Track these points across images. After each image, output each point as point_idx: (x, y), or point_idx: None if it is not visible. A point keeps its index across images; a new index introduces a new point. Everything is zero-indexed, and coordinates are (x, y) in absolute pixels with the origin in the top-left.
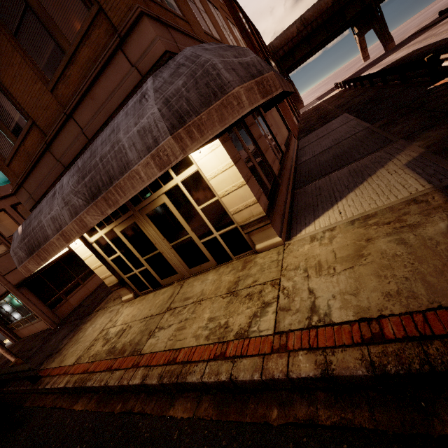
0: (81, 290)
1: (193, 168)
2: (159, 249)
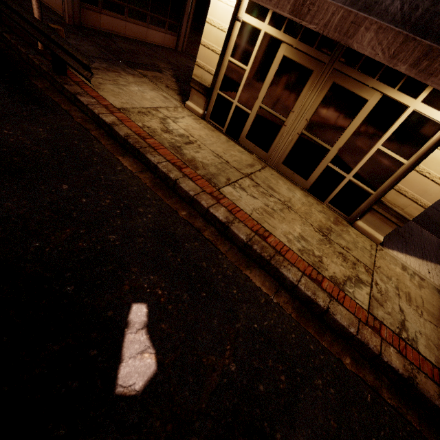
0: (119, 21)
1: None
2: (288, 120)
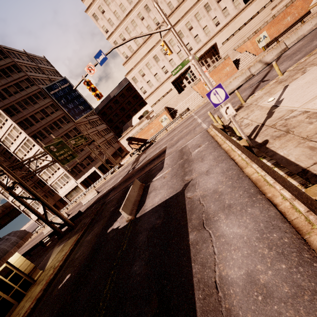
0: None
1: (4, 265)
2: None
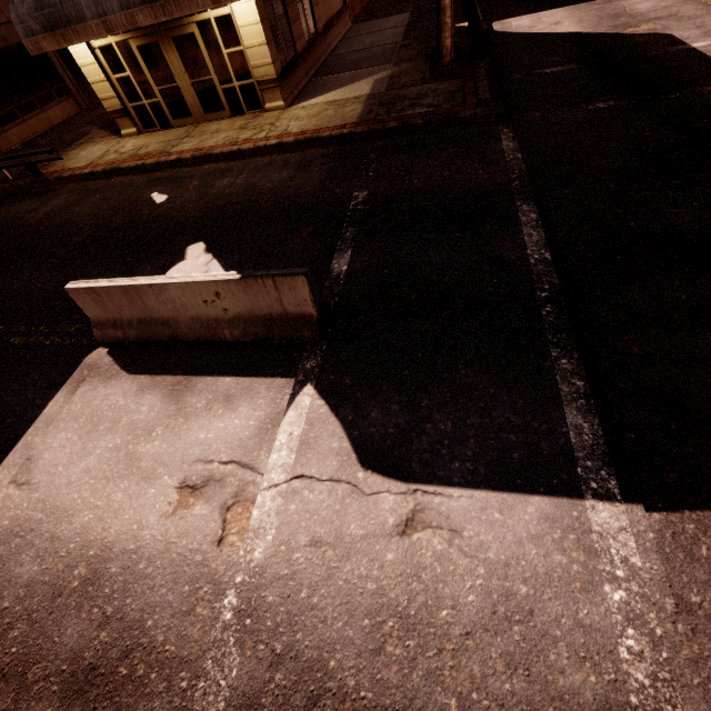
0: (21, 127)
1: (227, 10)
2: (178, 83)
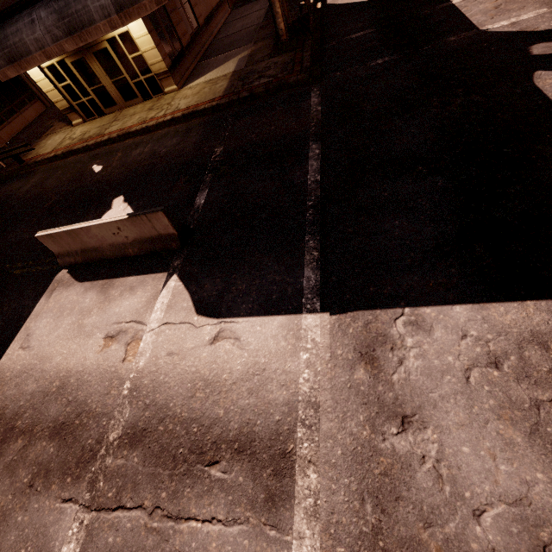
0: (8, 128)
1: (125, 28)
2: (103, 83)
